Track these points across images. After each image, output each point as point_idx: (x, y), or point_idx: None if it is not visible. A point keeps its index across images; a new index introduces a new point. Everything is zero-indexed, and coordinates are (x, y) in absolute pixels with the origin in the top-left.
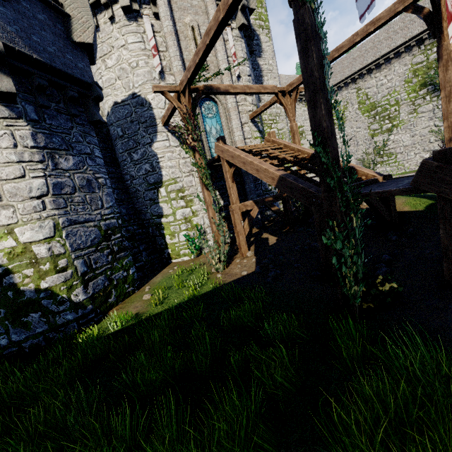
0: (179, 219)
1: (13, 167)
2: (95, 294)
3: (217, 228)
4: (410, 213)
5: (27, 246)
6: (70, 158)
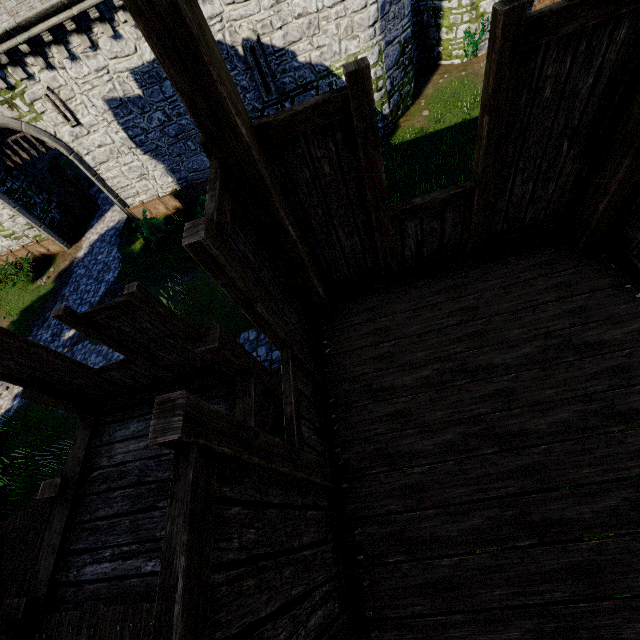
0: (464, 5)
1: None
2: (393, 109)
3: None
4: None
5: None
6: None
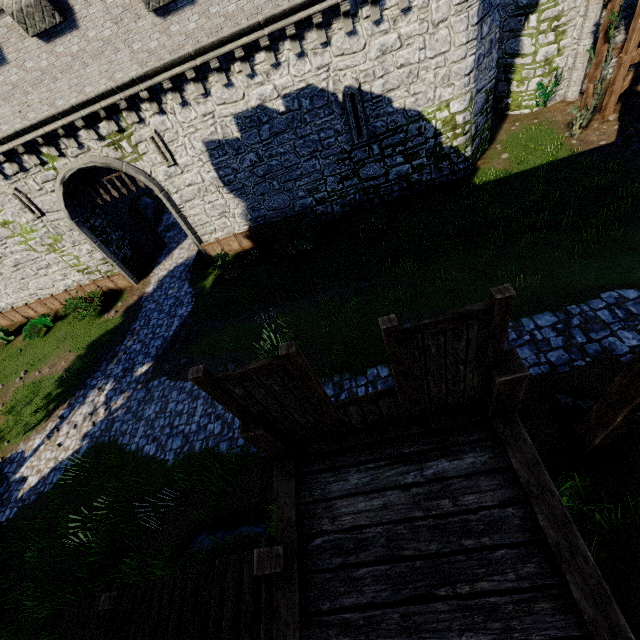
0: (538, 61)
1: (462, 50)
2: (474, 152)
3: (594, 91)
4: None
5: (453, 116)
6: (488, 21)
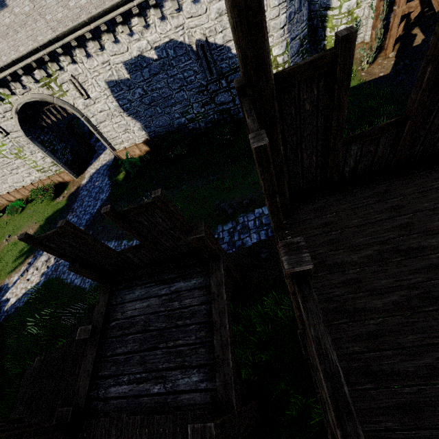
0: (343, 12)
1: (275, 10)
2: None
3: (375, 36)
4: None
5: (275, 58)
6: None
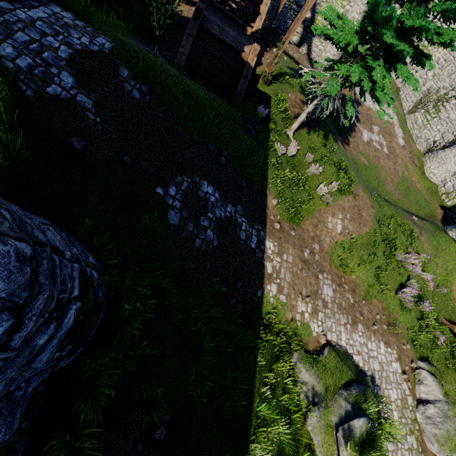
0: None
1: None
2: None
3: None
4: (253, 70)
5: None
6: None
